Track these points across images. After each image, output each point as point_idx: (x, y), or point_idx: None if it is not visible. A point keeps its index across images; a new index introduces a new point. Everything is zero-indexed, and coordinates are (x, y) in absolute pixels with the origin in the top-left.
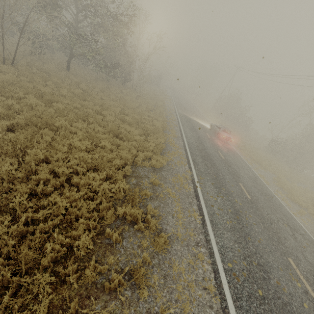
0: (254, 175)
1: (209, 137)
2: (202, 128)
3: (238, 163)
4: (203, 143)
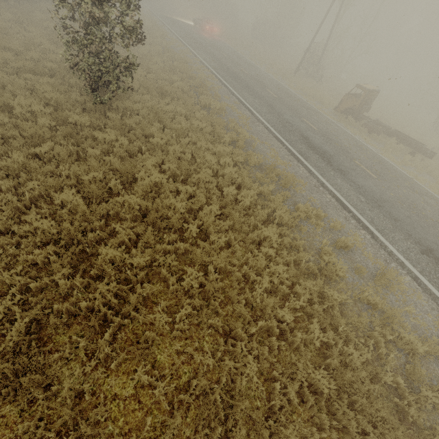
0: (234, 51)
1: (195, 31)
2: (186, 25)
3: (221, 45)
4: (191, 35)
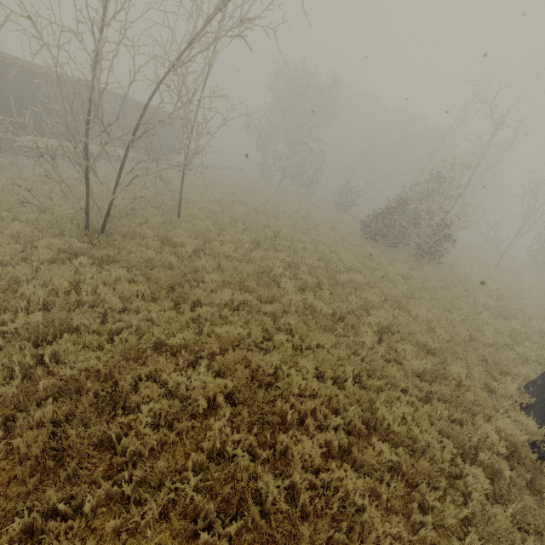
0: None
1: None
2: None
3: None
4: None
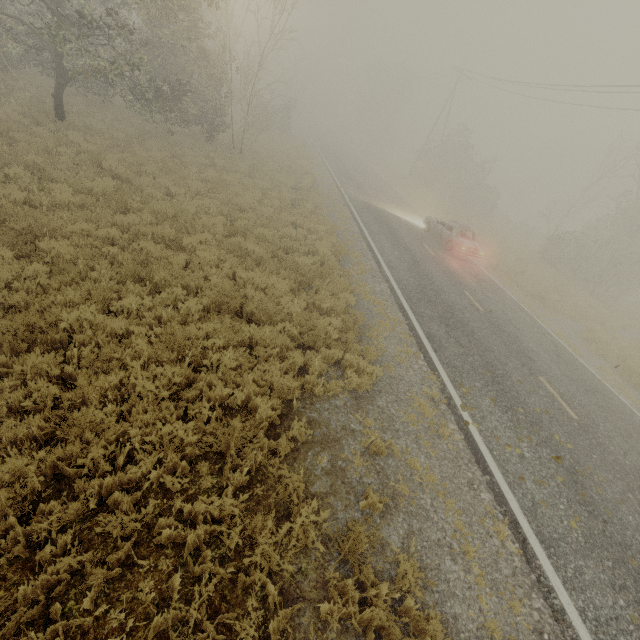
0: (551, 340)
1: (433, 253)
2: (410, 231)
3: (511, 313)
4: (429, 275)
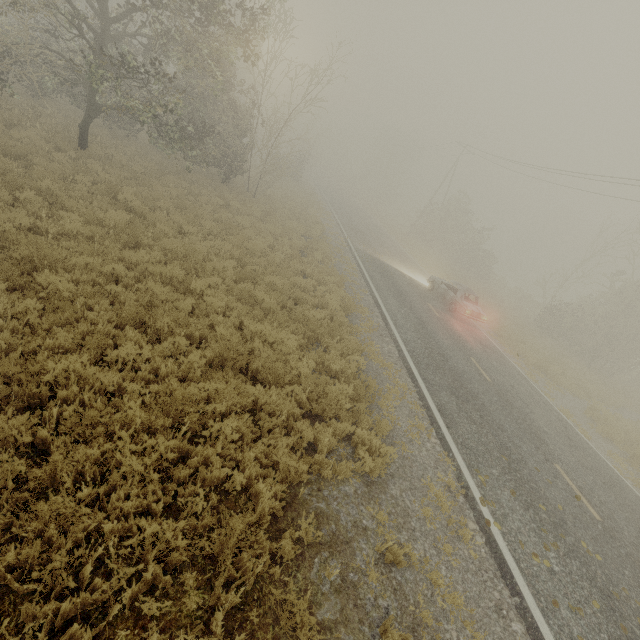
0: (560, 419)
1: (437, 314)
2: (414, 289)
3: (518, 385)
4: (435, 337)
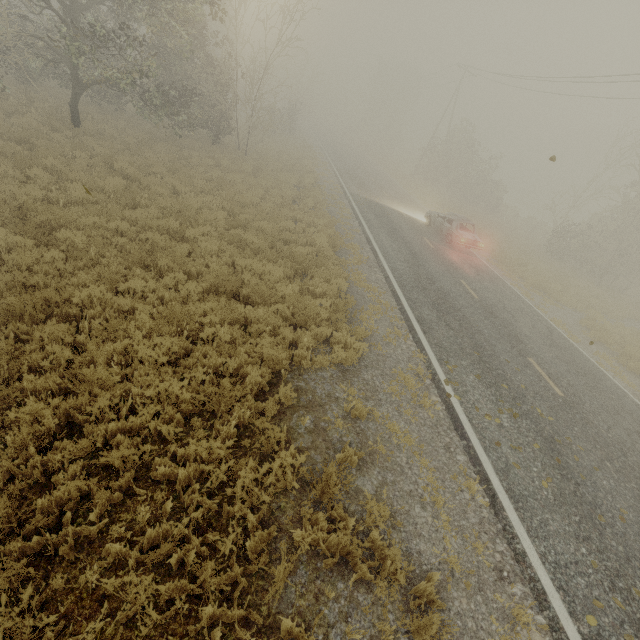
0: (547, 327)
1: (432, 246)
2: (411, 225)
3: (507, 301)
4: (425, 265)
